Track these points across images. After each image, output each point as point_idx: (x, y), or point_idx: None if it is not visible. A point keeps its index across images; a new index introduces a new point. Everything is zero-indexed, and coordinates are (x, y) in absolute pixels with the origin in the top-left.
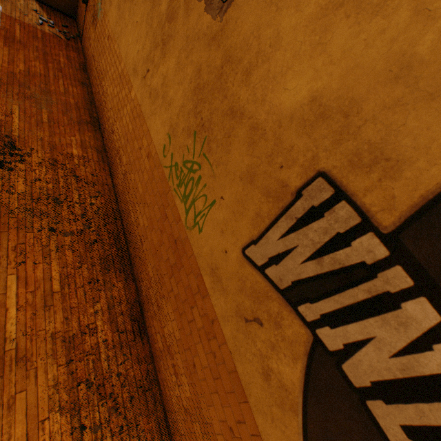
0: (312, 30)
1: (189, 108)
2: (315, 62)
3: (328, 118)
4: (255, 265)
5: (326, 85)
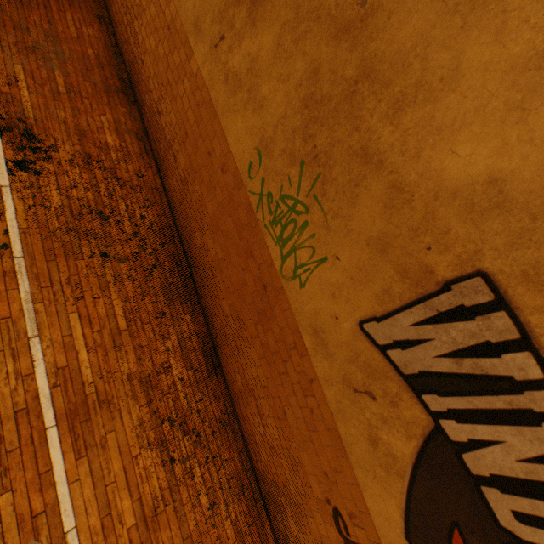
0: (513, 83)
1: (295, 124)
2: (507, 131)
3: (507, 213)
4: (374, 343)
5: (515, 168)
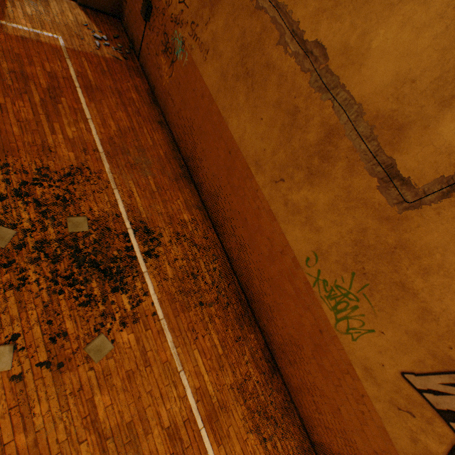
0: None
1: (347, 251)
2: None
3: None
4: (413, 386)
5: None
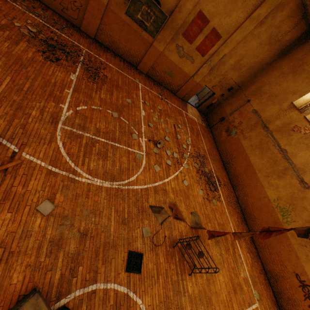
0: None
1: (288, 198)
2: None
3: None
4: None
5: None
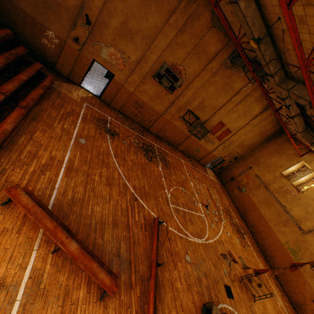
0: None
1: (294, 241)
2: None
3: None
4: (312, 269)
5: None
